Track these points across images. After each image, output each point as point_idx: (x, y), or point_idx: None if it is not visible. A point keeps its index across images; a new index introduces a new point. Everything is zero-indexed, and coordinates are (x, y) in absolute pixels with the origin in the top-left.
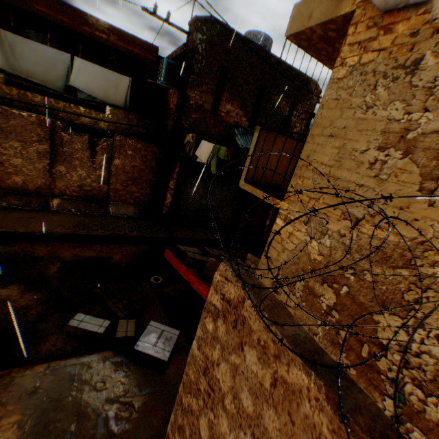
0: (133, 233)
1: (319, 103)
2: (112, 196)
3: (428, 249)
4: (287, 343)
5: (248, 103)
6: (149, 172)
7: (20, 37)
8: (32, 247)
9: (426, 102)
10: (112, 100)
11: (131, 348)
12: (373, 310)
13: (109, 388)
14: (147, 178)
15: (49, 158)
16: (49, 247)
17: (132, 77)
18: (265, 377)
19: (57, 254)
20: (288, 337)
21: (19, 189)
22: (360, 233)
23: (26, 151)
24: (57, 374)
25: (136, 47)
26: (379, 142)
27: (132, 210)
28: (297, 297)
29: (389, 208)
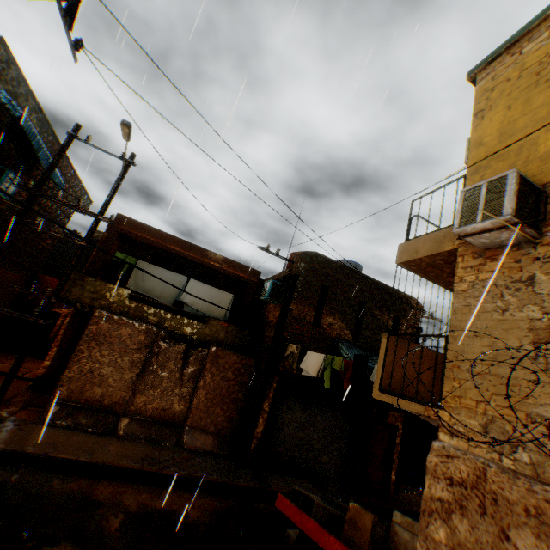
0: (213, 475)
1: (425, 317)
2: (191, 419)
3: None
4: None
5: (350, 317)
6: (239, 389)
7: (153, 265)
8: (91, 485)
9: None
10: (213, 313)
11: None
12: None
13: None
14: (235, 396)
15: (140, 368)
16: (110, 487)
17: (234, 294)
18: None
19: (119, 499)
20: None
21: (93, 404)
22: None
23: (121, 359)
24: None
25: (242, 271)
26: (530, 338)
27: (211, 441)
28: None
29: None
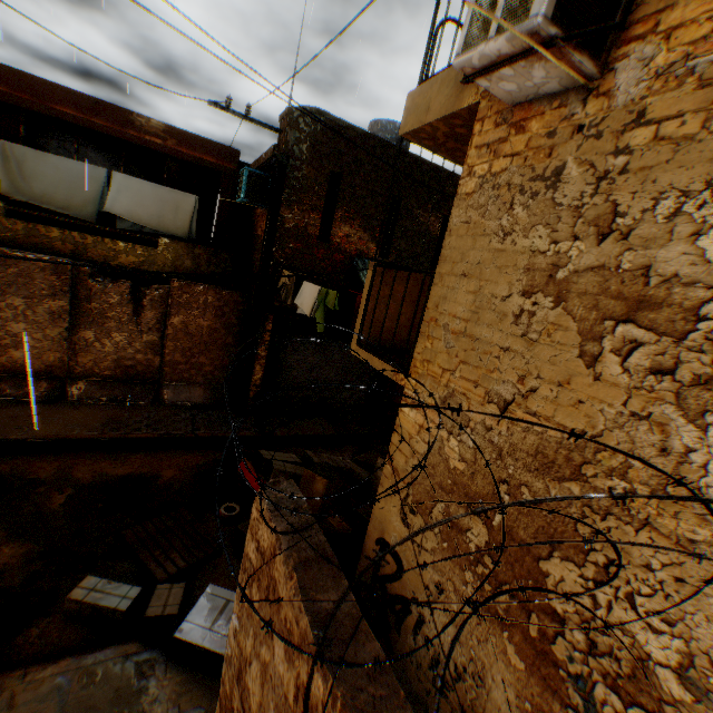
0: (199, 432)
1: None
2: (169, 373)
3: (601, 448)
4: (308, 625)
5: (377, 222)
6: (227, 333)
7: (34, 149)
8: (30, 465)
9: (575, 227)
10: (170, 228)
11: (171, 635)
12: (539, 552)
13: (125, 712)
14: (223, 341)
15: (69, 320)
16: (58, 463)
17: (201, 194)
18: (290, 684)
19: (69, 474)
20: (315, 613)
21: (19, 370)
22: (512, 424)
23: (32, 311)
24: (37, 688)
25: (205, 152)
26: (524, 284)
27: (201, 393)
28: (435, 533)
29: (546, 385)
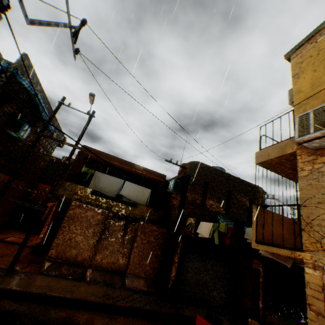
0: (147, 306)
1: (269, 198)
2: (130, 268)
3: None
4: None
5: (222, 200)
6: (158, 248)
7: (104, 173)
8: (73, 313)
9: None
10: (140, 201)
11: None
12: None
13: None
14: (156, 252)
15: (98, 236)
16: (85, 314)
17: (151, 189)
18: None
19: (92, 322)
20: None
21: (70, 260)
22: None
23: (87, 231)
24: None
25: (155, 175)
26: None
27: (142, 283)
28: None
29: None
